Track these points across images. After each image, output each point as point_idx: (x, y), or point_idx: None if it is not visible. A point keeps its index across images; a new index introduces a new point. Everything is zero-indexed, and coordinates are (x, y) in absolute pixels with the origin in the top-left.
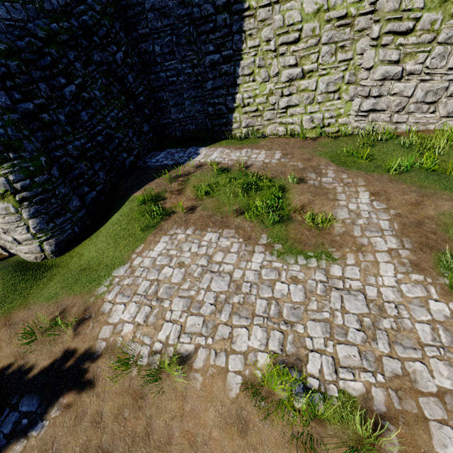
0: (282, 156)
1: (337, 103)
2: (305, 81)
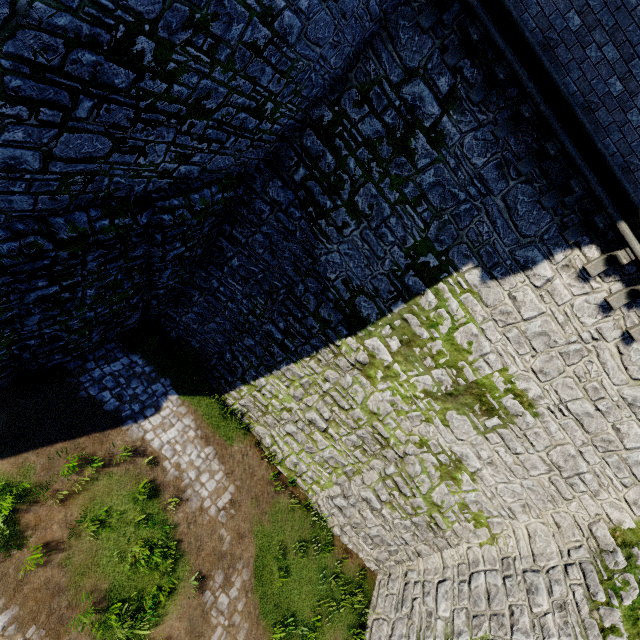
0: (227, 505)
1: (325, 474)
2: (321, 436)
